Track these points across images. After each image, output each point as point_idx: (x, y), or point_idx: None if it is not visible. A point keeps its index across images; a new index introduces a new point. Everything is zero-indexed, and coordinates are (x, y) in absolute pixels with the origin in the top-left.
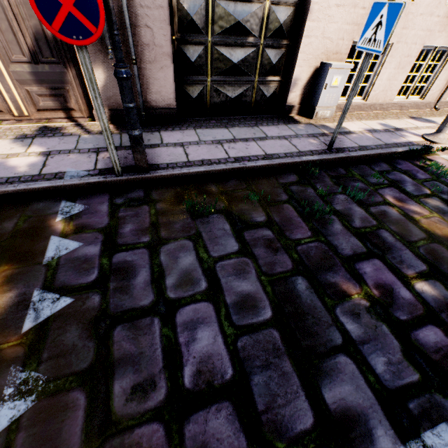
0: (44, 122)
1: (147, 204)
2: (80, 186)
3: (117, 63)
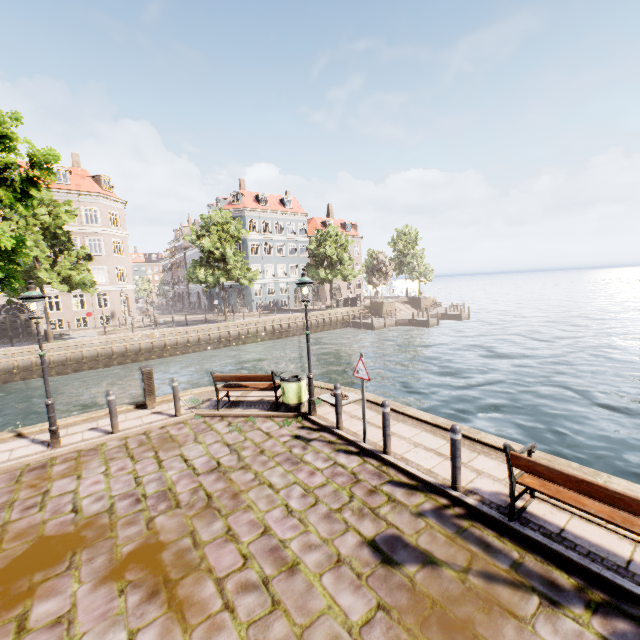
0: None
1: None
2: None
3: None
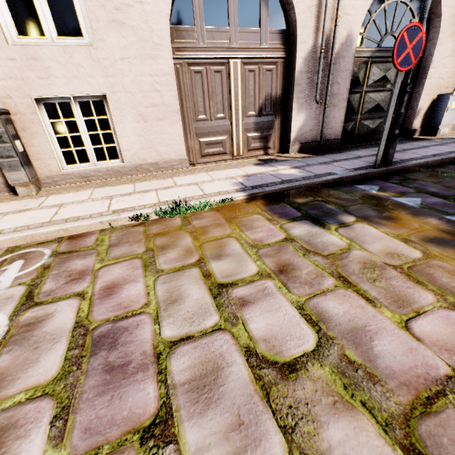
0: (253, 158)
1: (417, 181)
2: (354, 177)
3: (406, 83)
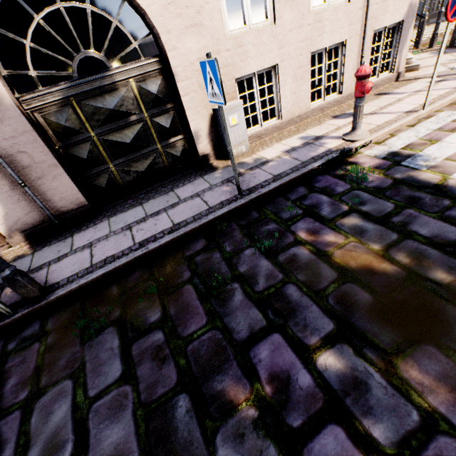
0: None
1: (38, 340)
2: None
3: None
